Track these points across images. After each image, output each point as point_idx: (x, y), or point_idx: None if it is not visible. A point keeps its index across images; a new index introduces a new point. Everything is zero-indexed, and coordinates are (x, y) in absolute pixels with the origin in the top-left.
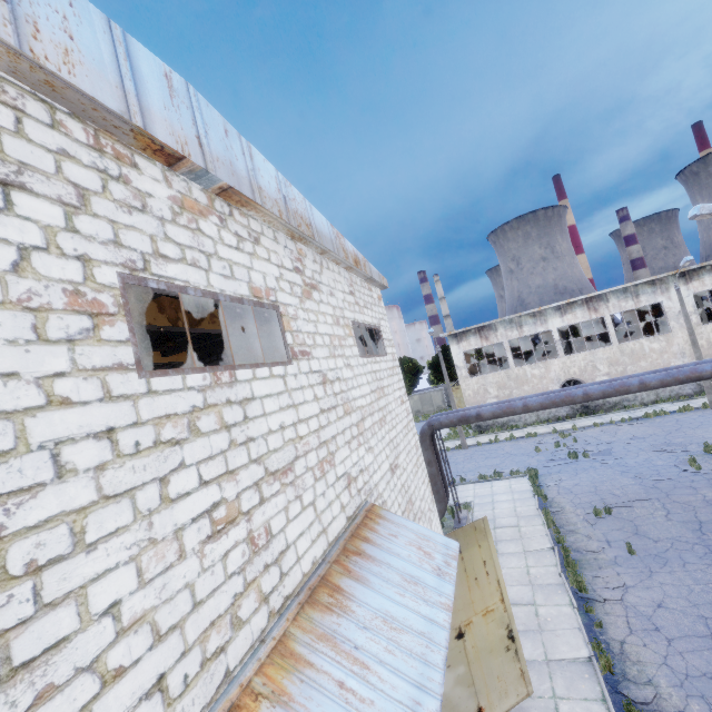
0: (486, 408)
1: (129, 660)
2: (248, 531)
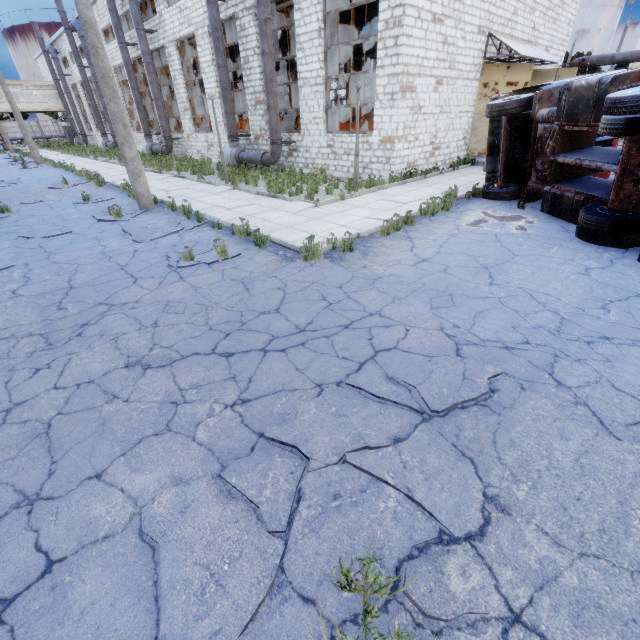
0: (621, 53)
1: (501, 7)
2: (515, 6)
